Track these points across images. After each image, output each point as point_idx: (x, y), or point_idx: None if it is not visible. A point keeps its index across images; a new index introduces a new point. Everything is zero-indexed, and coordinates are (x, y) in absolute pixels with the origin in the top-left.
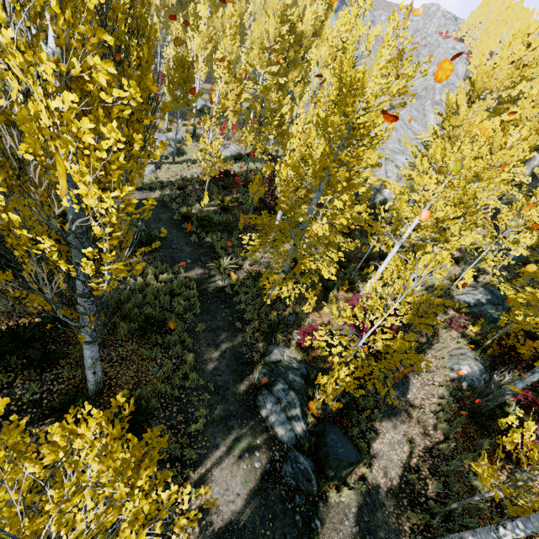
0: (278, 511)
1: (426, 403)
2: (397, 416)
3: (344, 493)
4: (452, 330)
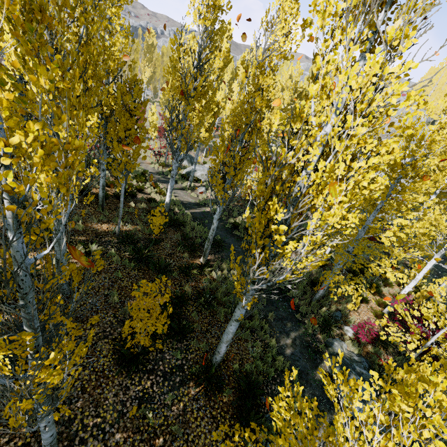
0: None
1: None
2: None
3: None
4: None
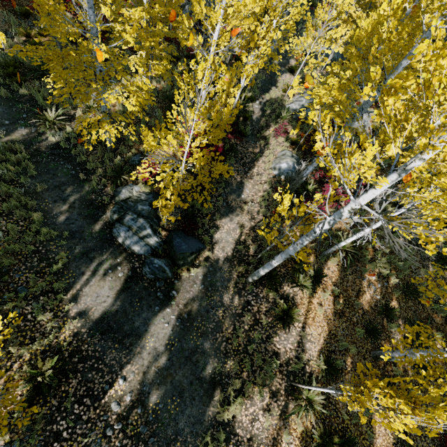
0: (143, 295)
1: (254, 198)
2: (233, 212)
3: (192, 270)
4: (279, 137)
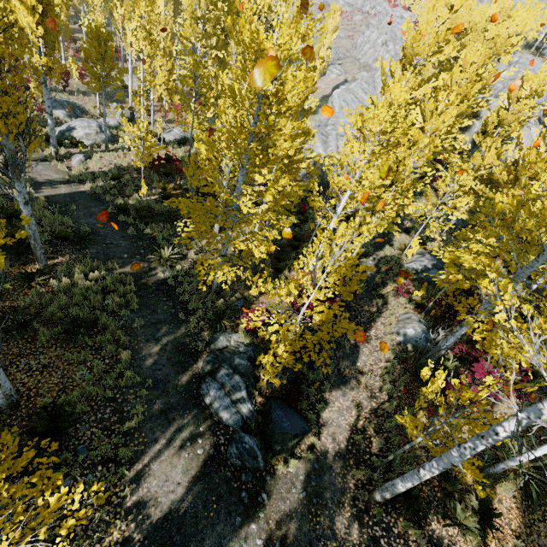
0: (223, 492)
1: (374, 368)
2: (346, 384)
3: (292, 463)
4: (400, 297)
